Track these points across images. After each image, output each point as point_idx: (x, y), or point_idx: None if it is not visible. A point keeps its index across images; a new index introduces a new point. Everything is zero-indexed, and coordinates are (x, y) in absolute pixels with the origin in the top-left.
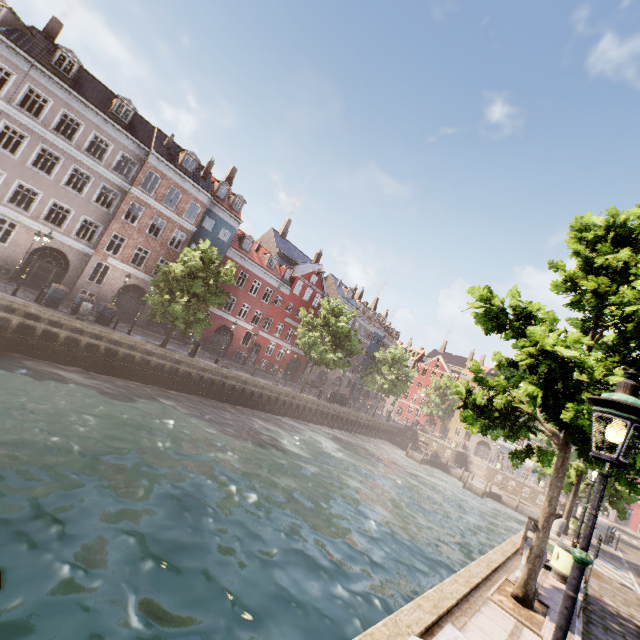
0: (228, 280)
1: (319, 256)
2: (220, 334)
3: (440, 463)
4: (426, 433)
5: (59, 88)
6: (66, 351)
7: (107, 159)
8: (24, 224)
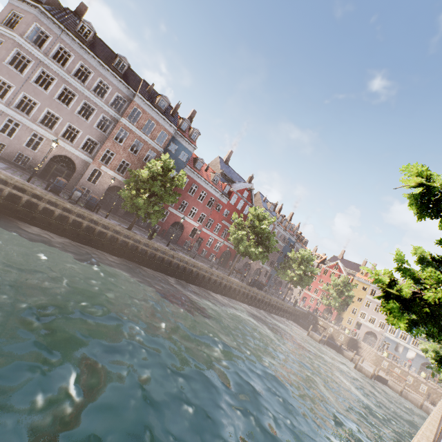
0: (180, 185)
1: (251, 178)
2: (174, 227)
3: (335, 345)
4: (324, 319)
5: (79, 47)
6: (58, 224)
7: (107, 97)
8: (48, 138)
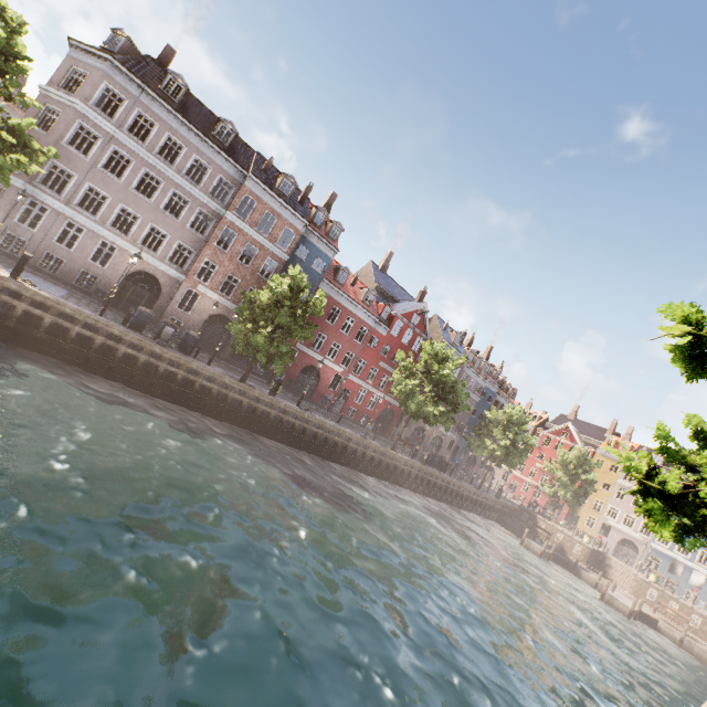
0: (317, 312)
1: (423, 294)
2: (306, 374)
3: (567, 561)
4: (548, 519)
5: (165, 112)
6: (143, 377)
7: (205, 183)
8: (123, 248)
